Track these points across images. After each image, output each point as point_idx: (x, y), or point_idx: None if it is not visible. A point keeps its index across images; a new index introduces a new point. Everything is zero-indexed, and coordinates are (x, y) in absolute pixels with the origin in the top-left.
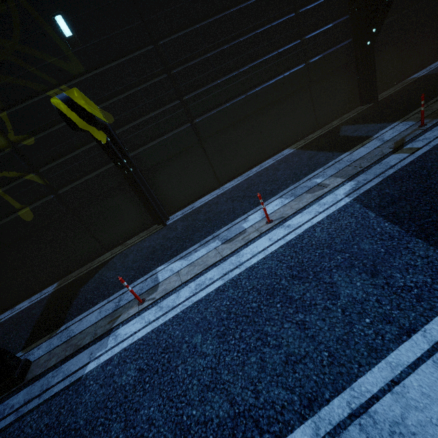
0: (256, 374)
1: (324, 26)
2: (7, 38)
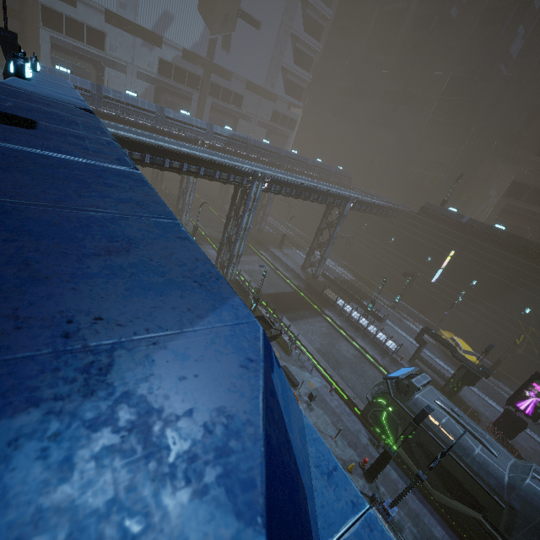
0: (537, 431)
1: None
2: None
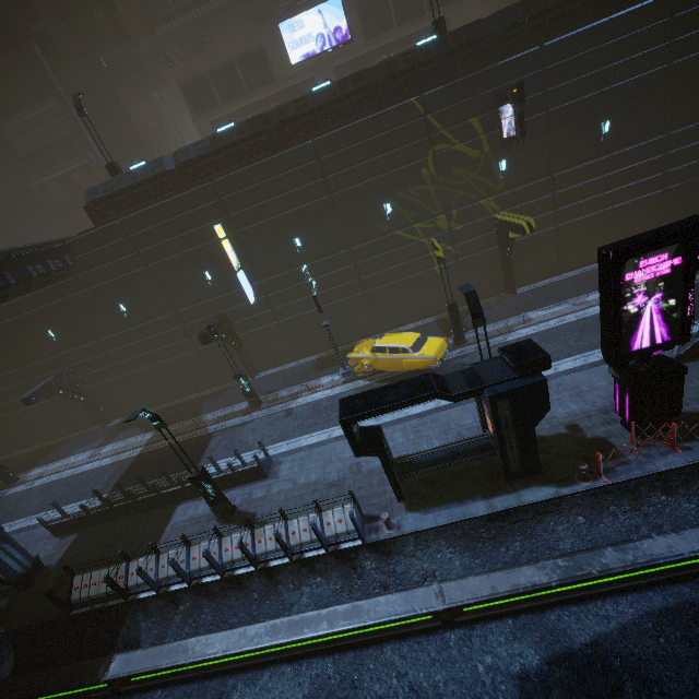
0: (599, 338)
1: (689, 161)
2: (473, 172)
